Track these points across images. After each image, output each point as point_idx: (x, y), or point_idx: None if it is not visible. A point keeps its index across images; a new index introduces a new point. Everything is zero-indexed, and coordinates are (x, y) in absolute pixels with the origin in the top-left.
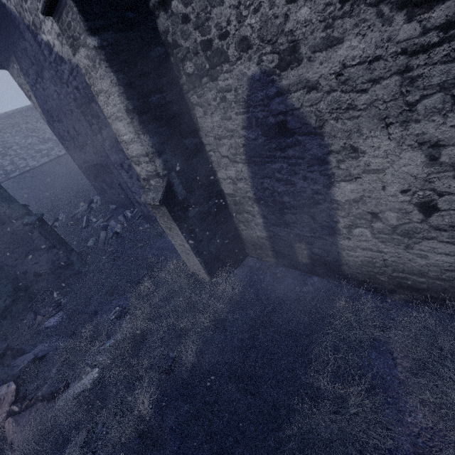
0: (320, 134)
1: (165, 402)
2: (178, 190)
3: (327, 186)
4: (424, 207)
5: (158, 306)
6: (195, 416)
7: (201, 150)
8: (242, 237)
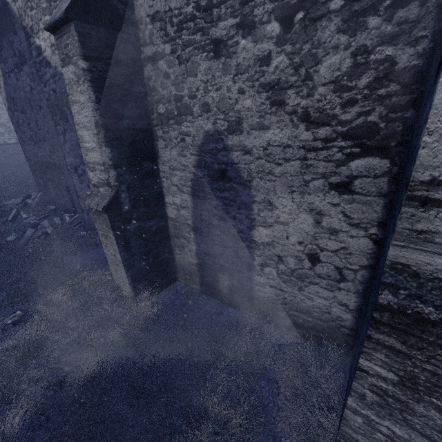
0: (249, 186)
1: (41, 421)
2: (124, 202)
3: (249, 228)
4: (311, 257)
5: (69, 316)
6: (72, 438)
7: (156, 174)
8: (176, 260)
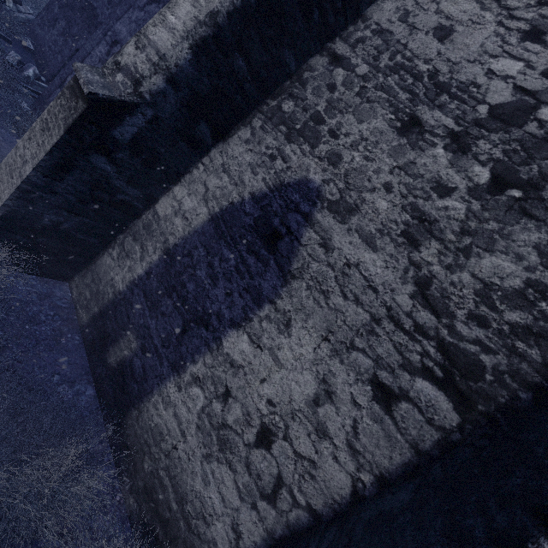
0: (286, 281)
1: None
2: (128, 125)
3: (233, 323)
4: (265, 433)
5: None
6: None
7: (200, 152)
8: (99, 259)
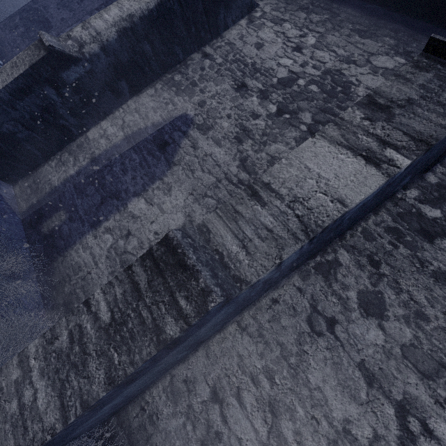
0: (171, 167)
1: None
2: (72, 72)
3: (136, 194)
4: None
5: None
6: None
7: (121, 100)
8: (40, 169)
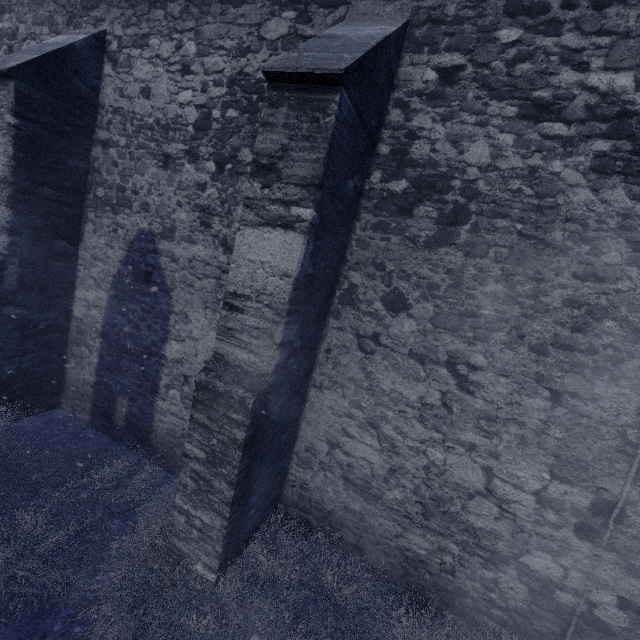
0: (171, 295)
1: None
2: (9, 277)
3: (163, 340)
4: None
5: None
6: None
7: (72, 259)
8: (67, 377)
